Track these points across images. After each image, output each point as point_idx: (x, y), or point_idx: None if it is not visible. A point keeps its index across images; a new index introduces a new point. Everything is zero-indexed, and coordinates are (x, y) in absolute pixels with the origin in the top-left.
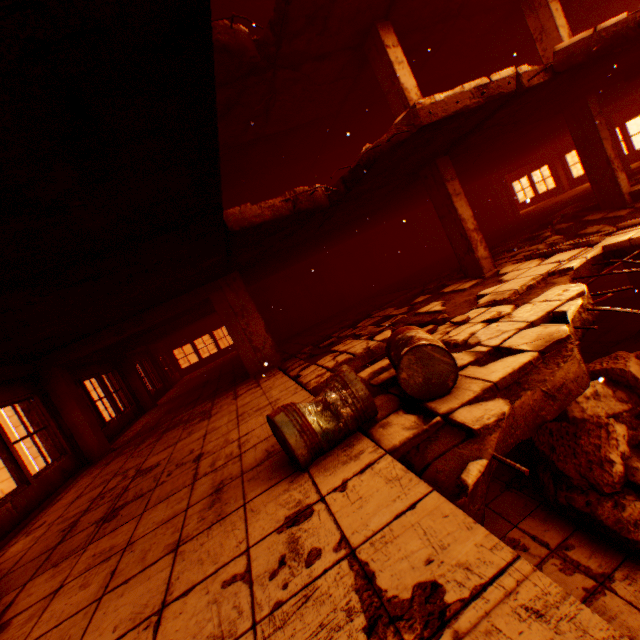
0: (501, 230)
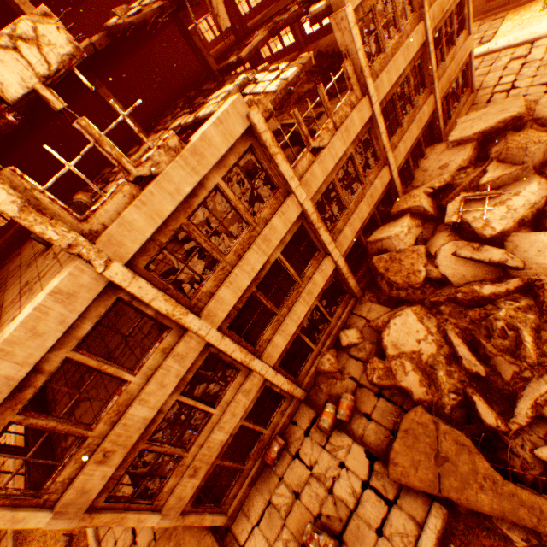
0: (190, 80)
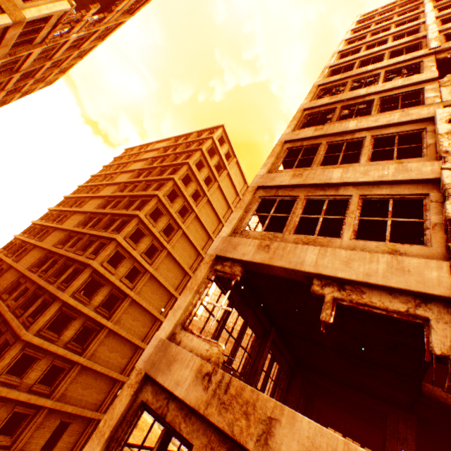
0: None
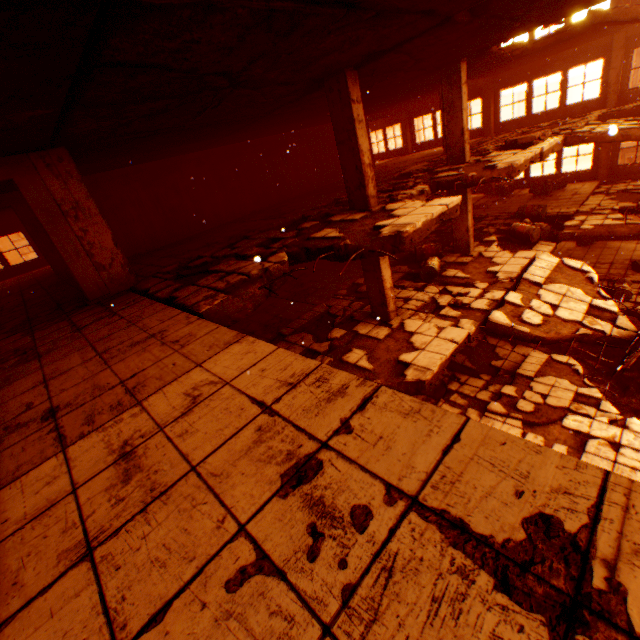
0: None
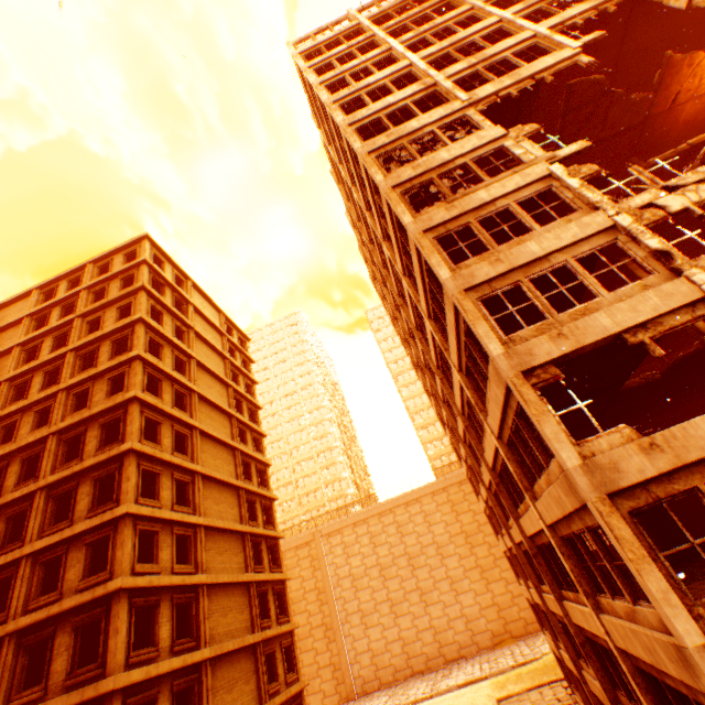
0: None
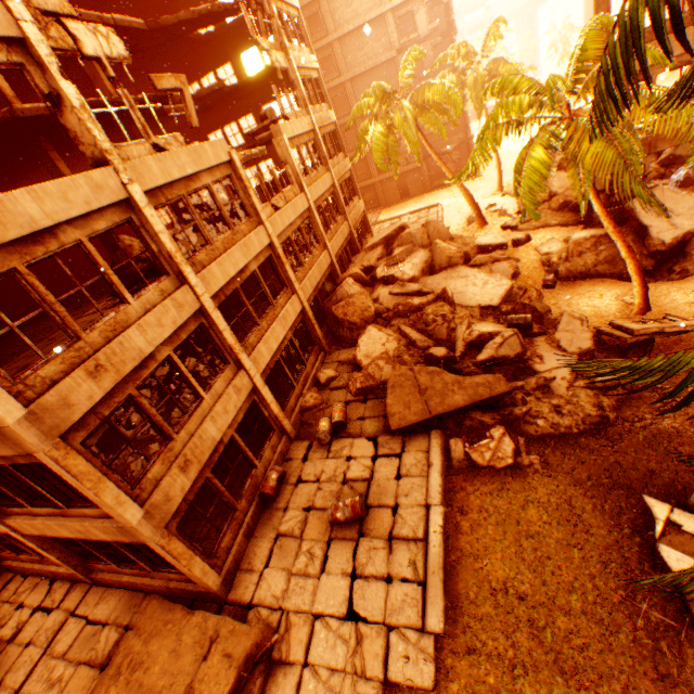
0: None
